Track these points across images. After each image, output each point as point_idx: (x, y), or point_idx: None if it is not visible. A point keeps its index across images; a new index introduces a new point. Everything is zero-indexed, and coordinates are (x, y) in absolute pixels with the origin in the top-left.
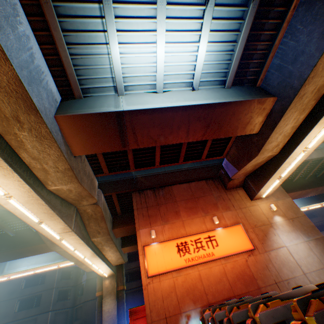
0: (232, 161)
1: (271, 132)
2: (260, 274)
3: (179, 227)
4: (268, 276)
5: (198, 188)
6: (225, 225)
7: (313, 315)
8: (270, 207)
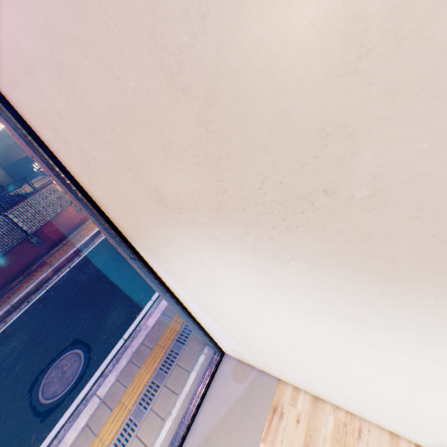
0: None
1: None
2: None
3: None
4: None
5: None
6: None
7: None
8: None
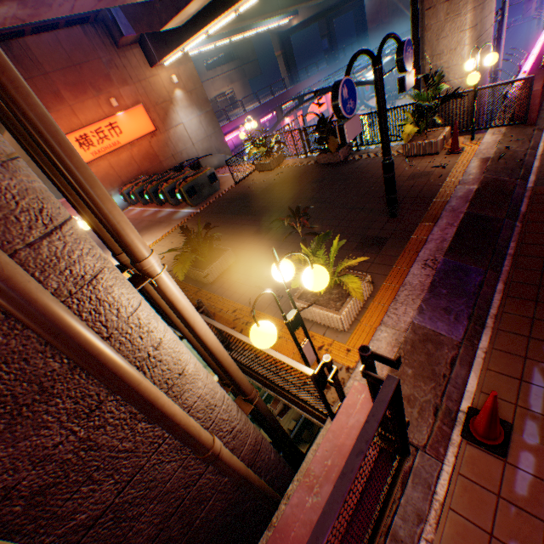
0: (127, 13)
1: (177, 16)
2: (163, 152)
3: (71, 117)
4: (169, 153)
5: (75, 45)
6: (126, 108)
7: (183, 188)
8: (173, 79)
